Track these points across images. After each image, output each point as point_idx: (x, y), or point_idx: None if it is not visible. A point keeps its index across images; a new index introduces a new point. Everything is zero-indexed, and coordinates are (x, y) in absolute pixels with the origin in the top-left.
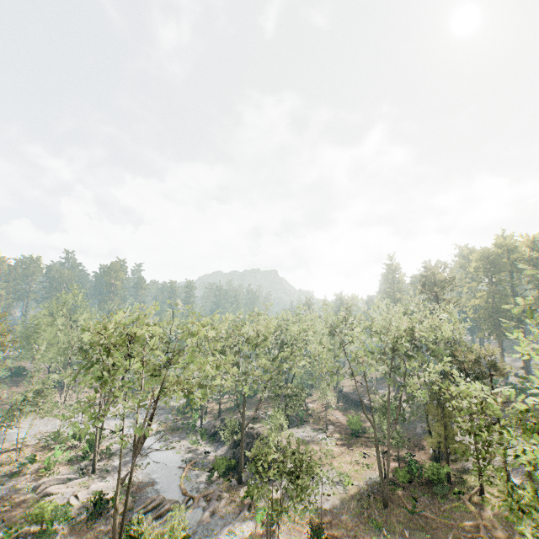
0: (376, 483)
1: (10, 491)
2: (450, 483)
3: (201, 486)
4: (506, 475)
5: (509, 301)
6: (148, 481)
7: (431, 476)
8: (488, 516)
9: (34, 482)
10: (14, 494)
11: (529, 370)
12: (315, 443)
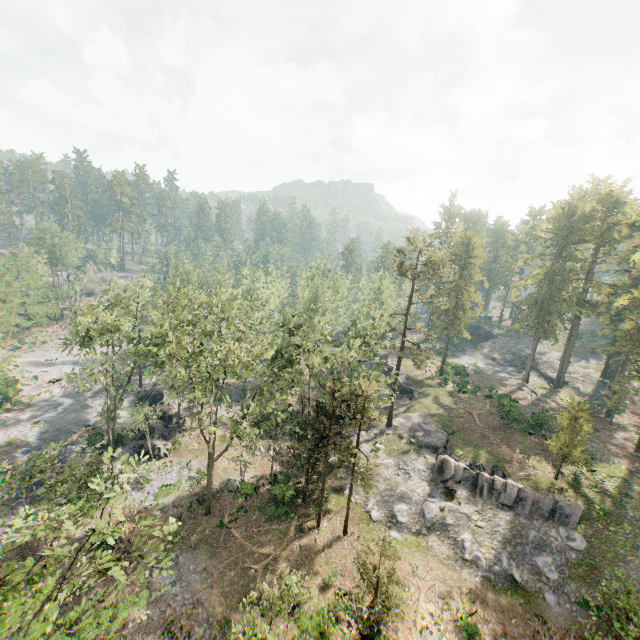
0: (228, 487)
1: None
2: (304, 502)
3: (73, 455)
4: (346, 514)
5: (567, 288)
6: (33, 441)
7: (278, 494)
8: (294, 547)
9: None
10: None
11: (563, 376)
12: (224, 427)
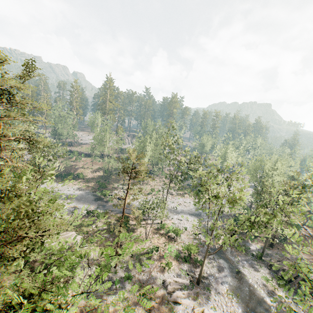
0: None
1: (149, 277)
2: None
3: None
4: None
5: None
6: None
7: None
8: None
9: (161, 273)
10: (153, 283)
11: None
12: None
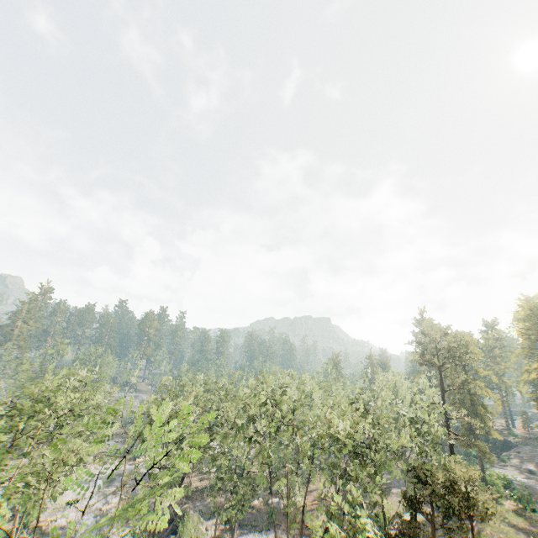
0: None
1: None
2: None
3: None
4: None
5: None
6: None
7: None
8: None
9: None
10: None
11: None
12: None
